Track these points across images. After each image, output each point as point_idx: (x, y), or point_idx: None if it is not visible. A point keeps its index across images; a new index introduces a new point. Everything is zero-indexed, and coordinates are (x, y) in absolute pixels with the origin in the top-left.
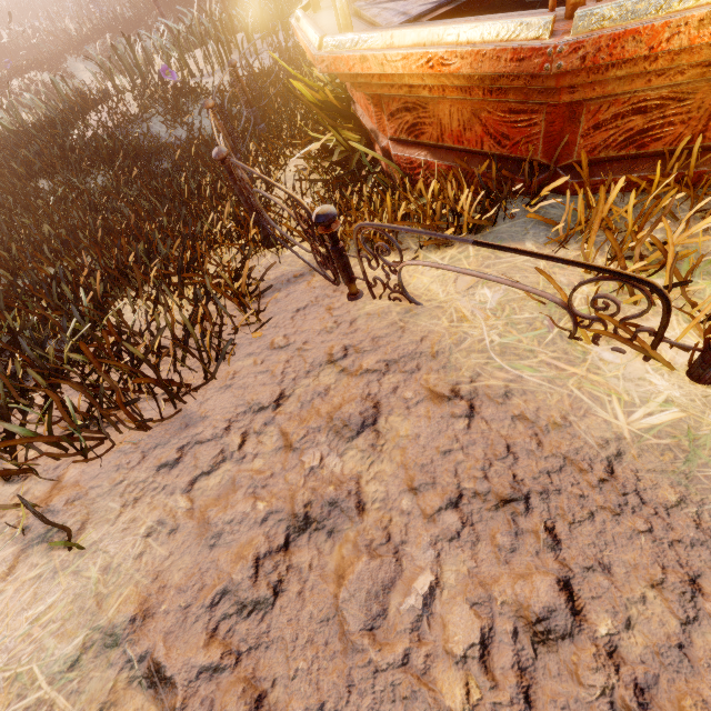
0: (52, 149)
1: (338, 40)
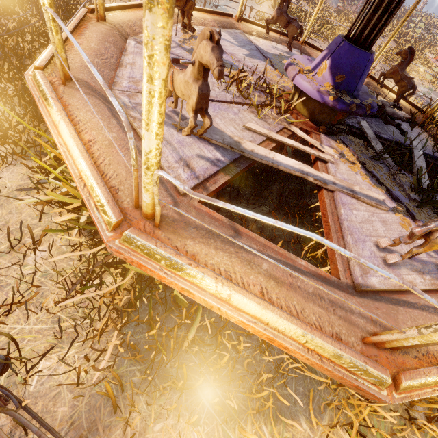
0: None
1: (149, 249)
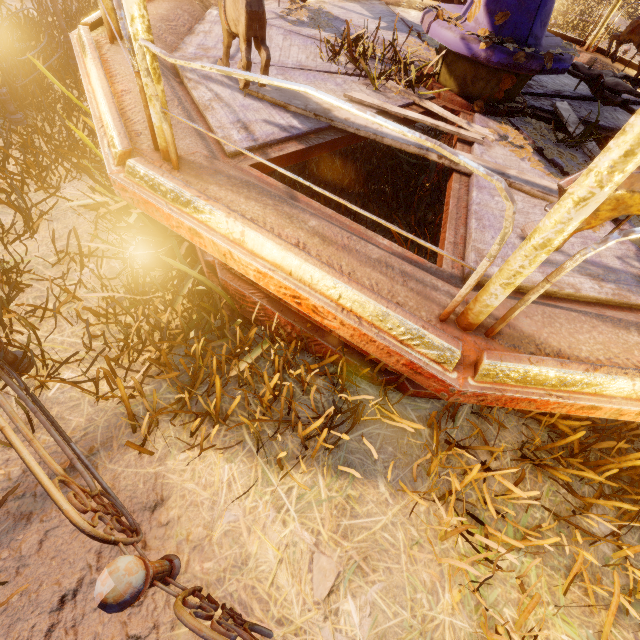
0: None
1: (153, 179)
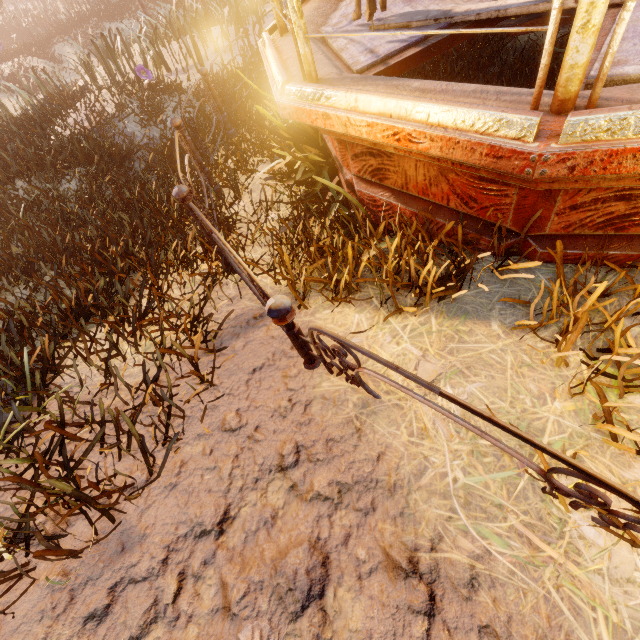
0: (31, 148)
1: (300, 91)
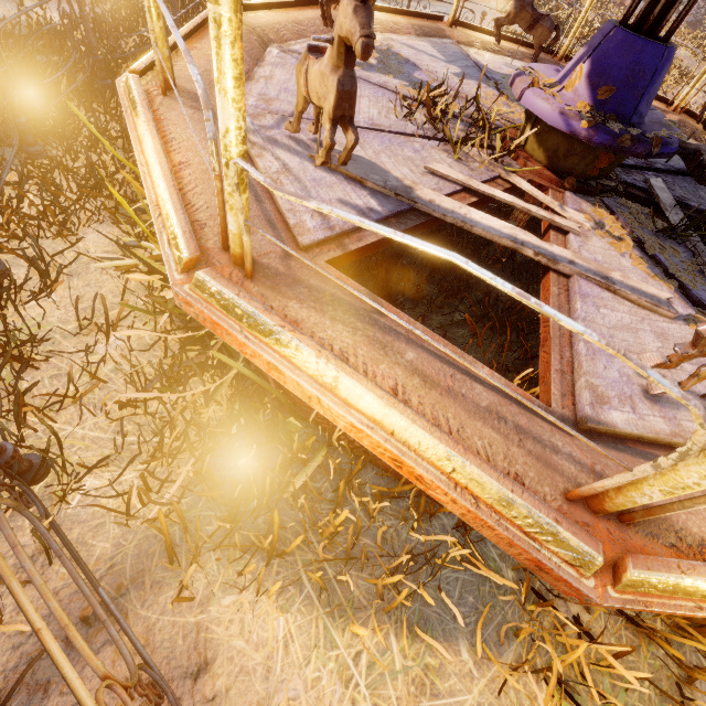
0: None
1: (227, 299)
